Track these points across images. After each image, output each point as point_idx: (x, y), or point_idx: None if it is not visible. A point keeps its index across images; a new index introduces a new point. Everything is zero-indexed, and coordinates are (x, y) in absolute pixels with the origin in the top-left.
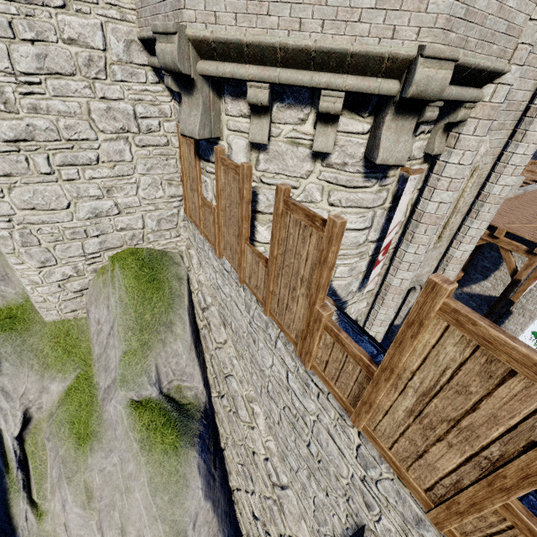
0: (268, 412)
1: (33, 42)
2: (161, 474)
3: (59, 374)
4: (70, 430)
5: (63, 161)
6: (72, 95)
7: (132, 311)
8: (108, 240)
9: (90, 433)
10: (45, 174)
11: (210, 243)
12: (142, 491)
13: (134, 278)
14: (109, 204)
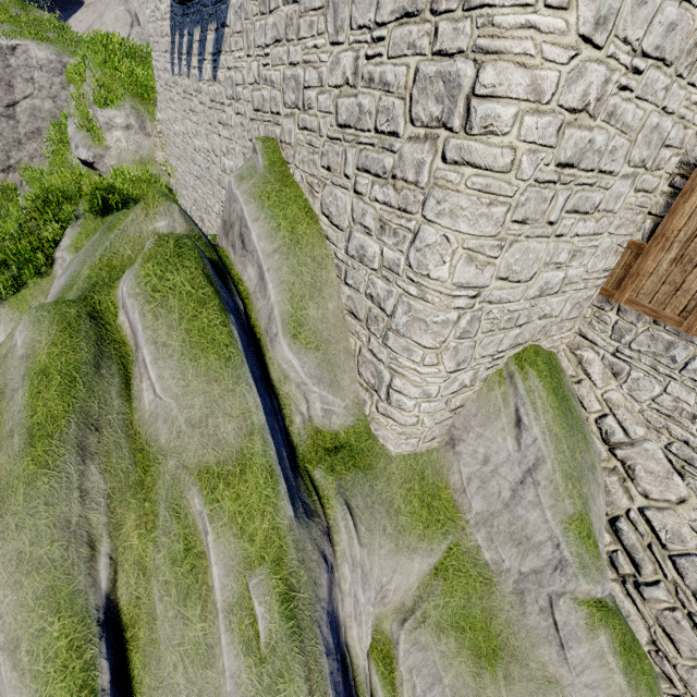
0: None
1: (681, 1)
2: None
3: (422, 543)
4: (459, 640)
5: (573, 204)
6: (648, 98)
7: (565, 448)
8: (523, 332)
9: (498, 648)
10: (549, 223)
11: None
12: None
13: (553, 393)
14: (559, 277)
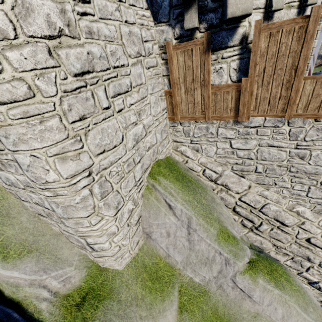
0: (320, 200)
1: None
2: (298, 297)
3: (165, 302)
4: None
5: (113, 91)
6: (110, 17)
7: (196, 203)
8: (144, 162)
9: (228, 321)
10: (105, 108)
11: (224, 120)
12: (298, 321)
13: (176, 180)
14: (140, 127)
